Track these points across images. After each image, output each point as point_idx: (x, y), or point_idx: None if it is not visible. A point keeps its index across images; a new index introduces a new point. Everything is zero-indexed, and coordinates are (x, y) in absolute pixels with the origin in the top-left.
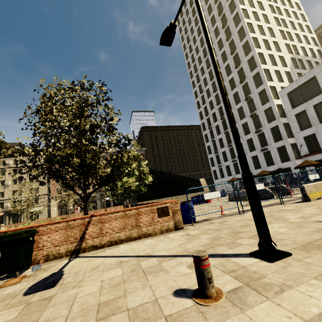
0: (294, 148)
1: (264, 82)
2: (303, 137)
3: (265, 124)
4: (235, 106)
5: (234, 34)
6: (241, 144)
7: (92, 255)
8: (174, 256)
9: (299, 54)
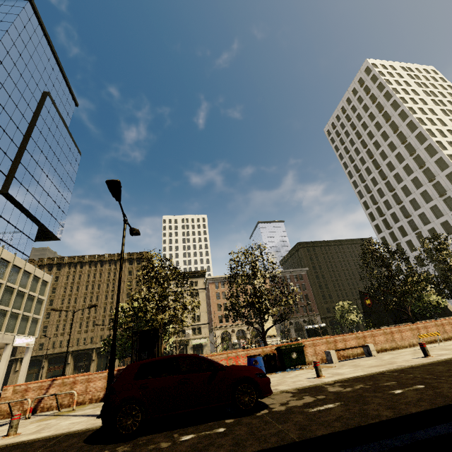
0: None
1: None
2: None
3: None
4: (436, 220)
5: (420, 151)
6: None
7: None
8: None
9: None
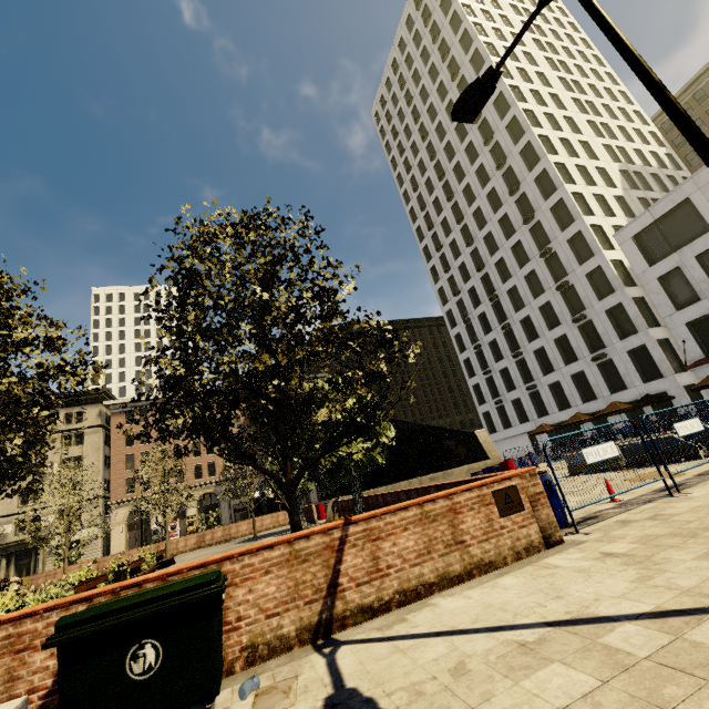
0: (665, 350)
1: (577, 218)
2: (684, 324)
3: (592, 303)
4: (519, 271)
5: (500, 133)
6: (543, 350)
7: (385, 635)
8: (690, 613)
9: (632, 162)
